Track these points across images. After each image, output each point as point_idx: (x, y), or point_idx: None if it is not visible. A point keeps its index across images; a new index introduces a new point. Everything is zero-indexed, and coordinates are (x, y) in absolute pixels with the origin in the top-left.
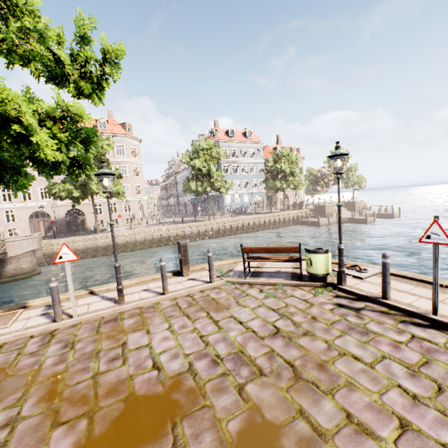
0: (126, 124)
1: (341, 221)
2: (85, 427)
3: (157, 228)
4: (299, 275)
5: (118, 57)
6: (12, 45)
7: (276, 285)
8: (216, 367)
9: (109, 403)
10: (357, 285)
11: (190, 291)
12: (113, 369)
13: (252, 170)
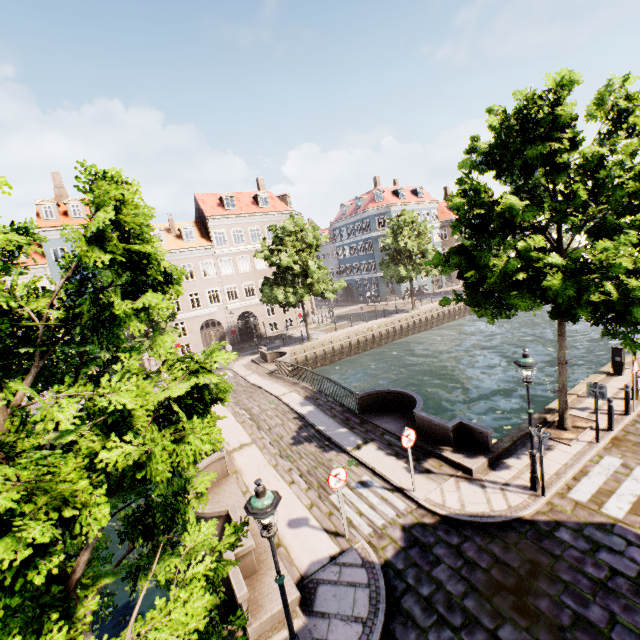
0: (286, 197)
1: None
2: None
3: (369, 327)
4: None
5: None
6: None
7: None
8: None
9: None
10: None
11: None
12: None
13: None
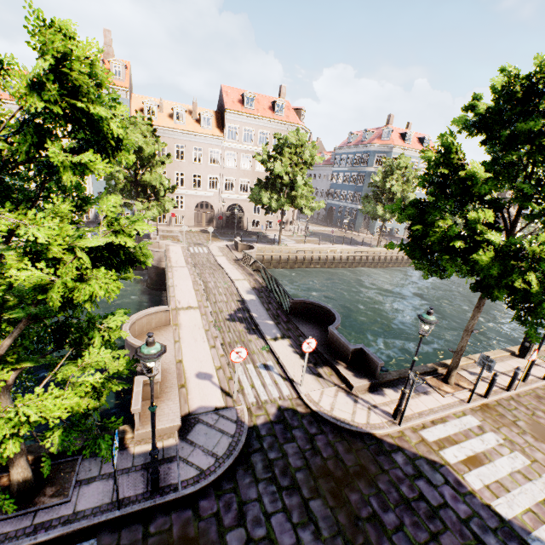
0: (301, 111)
1: None
2: None
3: (333, 249)
4: None
5: None
6: None
7: None
8: None
9: None
10: None
11: None
12: None
13: None
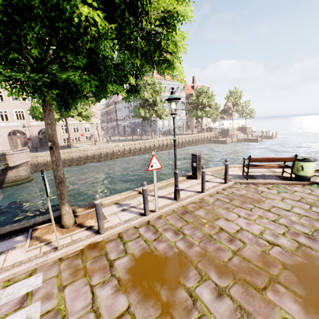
0: None
1: None
2: (285, 290)
3: (116, 144)
4: (283, 177)
5: None
6: None
7: (274, 184)
8: (317, 241)
9: (277, 272)
10: None
11: (216, 190)
12: (242, 248)
13: None
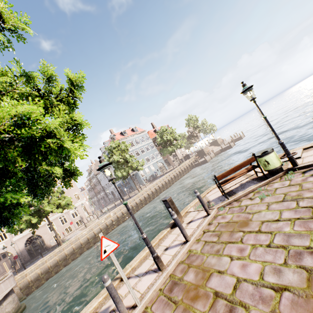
0: None
1: (271, 126)
2: None
3: (107, 216)
4: (259, 177)
5: (80, 82)
6: (6, 91)
7: (254, 190)
8: None
9: None
10: (305, 161)
11: (202, 229)
12: None
13: (147, 149)
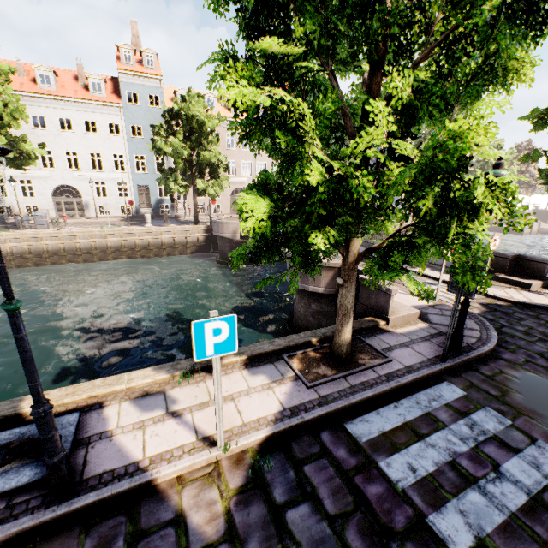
0: None
1: None
2: None
3: None
4: None
5: None
6: None
7: None
8: None
9: None
10: None
11: None
12: None
13: None
